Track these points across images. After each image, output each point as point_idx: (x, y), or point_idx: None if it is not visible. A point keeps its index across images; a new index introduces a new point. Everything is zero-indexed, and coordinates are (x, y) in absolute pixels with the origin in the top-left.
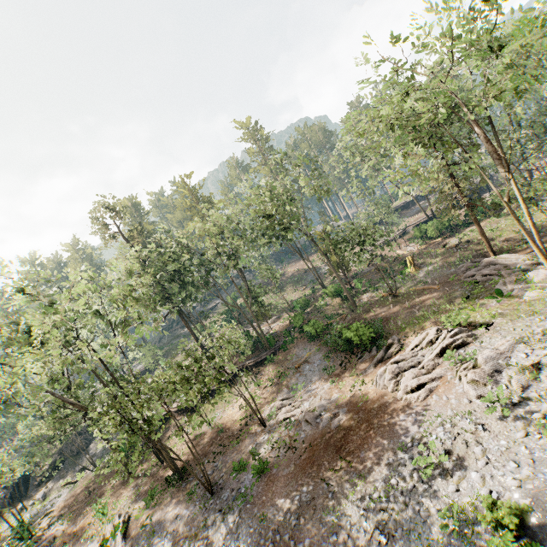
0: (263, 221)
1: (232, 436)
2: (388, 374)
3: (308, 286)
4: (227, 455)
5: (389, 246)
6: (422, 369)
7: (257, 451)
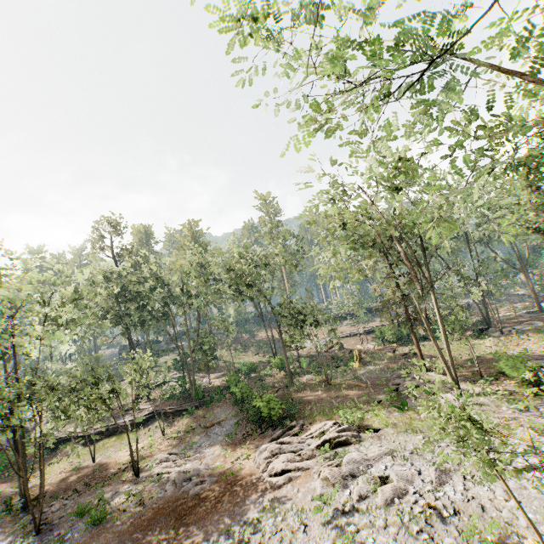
0: (227, 274)
1: (104, 478)
2: (266, 452)
3: (268, 354)
4: (84, 495)
5: (354, 339)
6: (297, 456)
7: (111, 499)
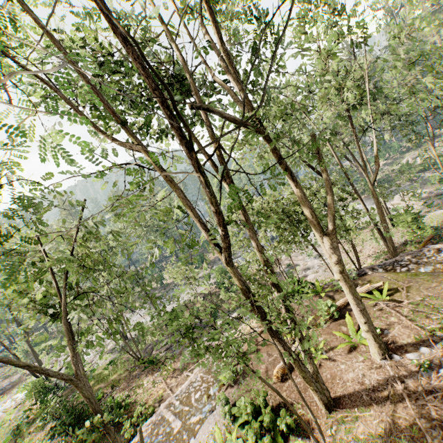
0: None
1: None
2: None
3: None
4: None
5: None
6: None
7: None
